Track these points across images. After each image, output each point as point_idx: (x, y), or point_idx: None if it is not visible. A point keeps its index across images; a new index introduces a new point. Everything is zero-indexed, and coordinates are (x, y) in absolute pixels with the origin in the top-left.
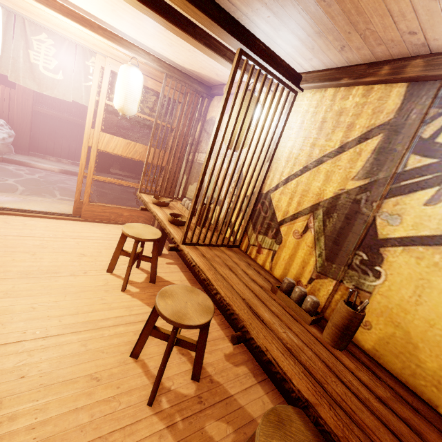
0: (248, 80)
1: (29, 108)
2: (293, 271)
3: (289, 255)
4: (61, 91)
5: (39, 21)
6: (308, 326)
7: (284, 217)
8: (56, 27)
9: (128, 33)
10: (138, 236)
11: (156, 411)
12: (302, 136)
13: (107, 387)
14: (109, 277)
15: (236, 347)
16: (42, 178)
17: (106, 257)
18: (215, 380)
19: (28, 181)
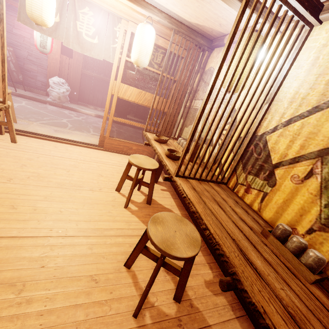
0: (260, 12)
1: (79, 71)
2: (286, 217)
3: (283, 200)
4: (96, 52)
5: None
6: (309, 285)
7: (280, 159)
8: None
9: None
10: (140, 165)
11: (139, 325)
12: (315, 73)
13: (102, 290)
14: (116, 195)
15: (216, 275)
16: (83, 119)
17: (117, 179)
18: (194, 305)
19: (75, 121)
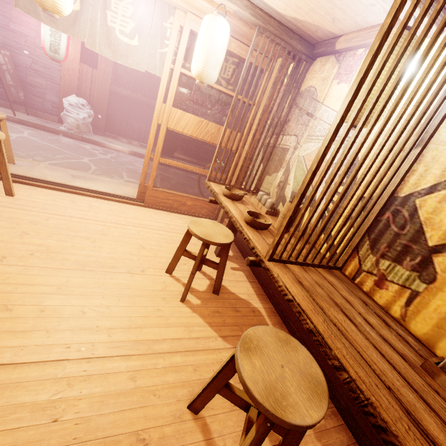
0: None
1: (107, 88)
2: None
3: None
4: (136, 59)
5: None
6: None
7: (445, 240)
8: None
9: None
10: (207, 238)
11: None
12: None
13: None
14: (168, 279)
15: (328, 415)
16: (113, 159)
17: (166, 252)
18: None
19: (101, 161)
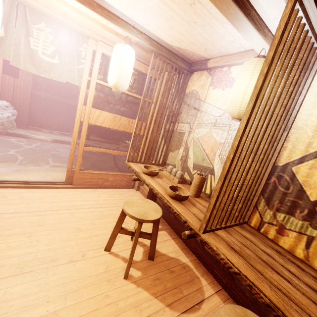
0: (293, 36)
1: (28, 92)
2: None
3: None
4: (57, 73)
5: (39, 7)
6: None
7: None
8: (54, 13)
9: (125, 11)
10: (142, 217)
11: None
12: None
13: None
14: (108, 258)
15: None
16: (38, 147)
17: (101, 229)
18: None
19: (27, 151)
